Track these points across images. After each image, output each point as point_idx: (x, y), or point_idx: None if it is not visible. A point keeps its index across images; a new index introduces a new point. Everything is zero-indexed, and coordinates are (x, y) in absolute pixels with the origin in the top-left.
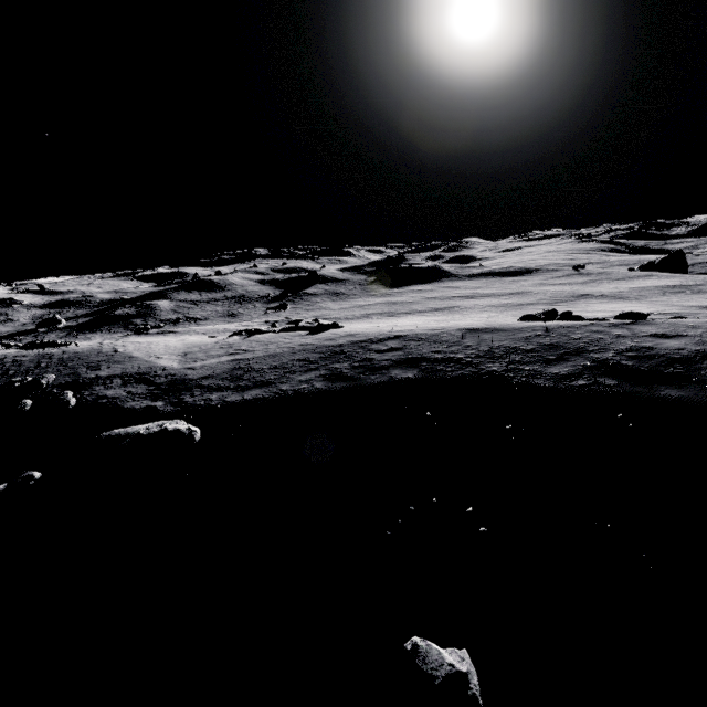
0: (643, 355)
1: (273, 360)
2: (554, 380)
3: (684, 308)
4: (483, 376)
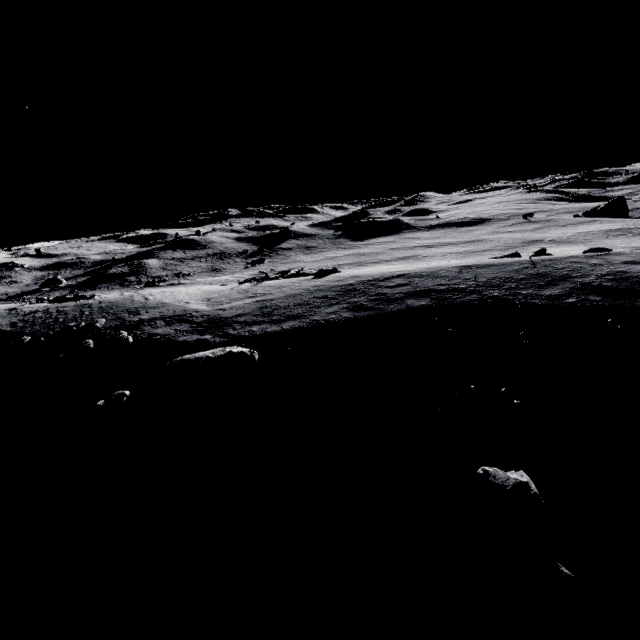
0: (619, 277)
1: (295, 299)
2: (548, 299)
3: (626, 249)
4: (487, 300)
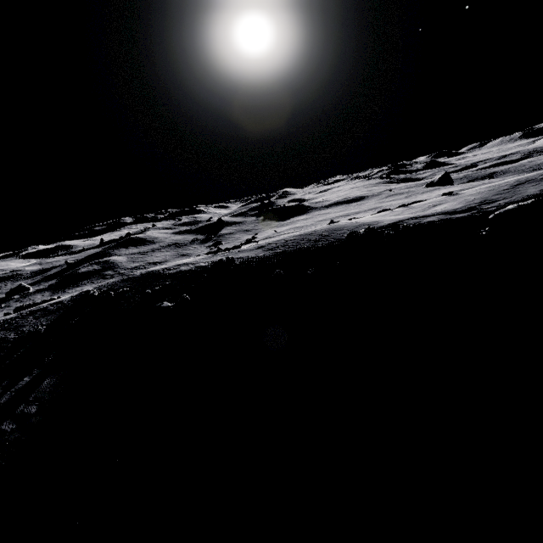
0: None
1: (486, 195)
2: None
3: None
4: None
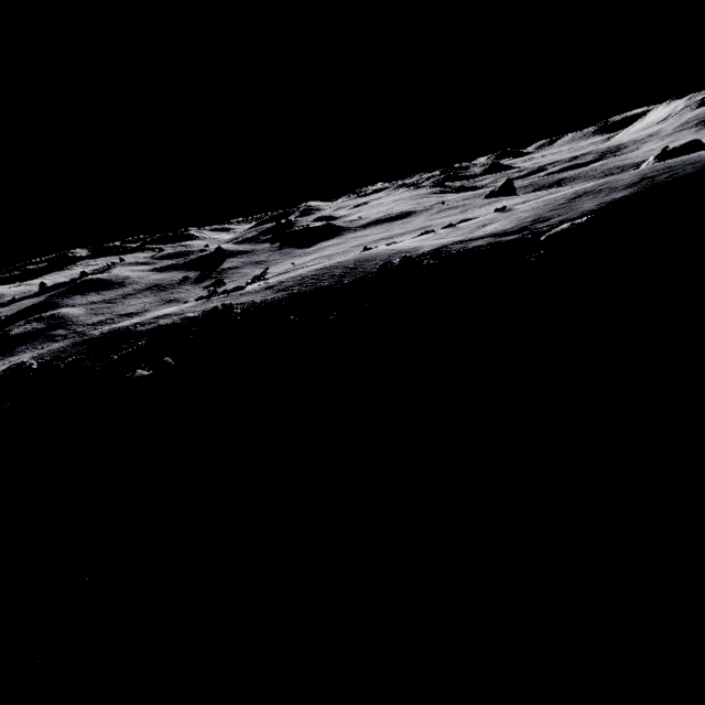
0: None
1: (541, 211)
2: (704, 167)
3: None
4: (676, 174)
